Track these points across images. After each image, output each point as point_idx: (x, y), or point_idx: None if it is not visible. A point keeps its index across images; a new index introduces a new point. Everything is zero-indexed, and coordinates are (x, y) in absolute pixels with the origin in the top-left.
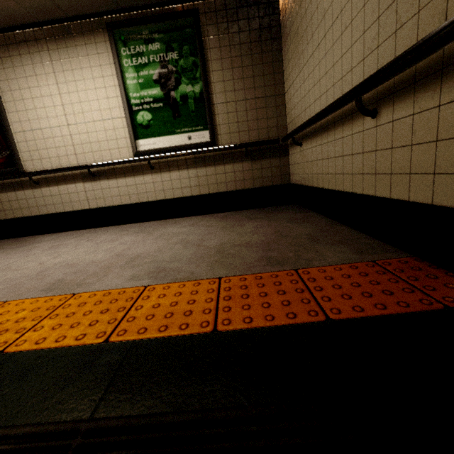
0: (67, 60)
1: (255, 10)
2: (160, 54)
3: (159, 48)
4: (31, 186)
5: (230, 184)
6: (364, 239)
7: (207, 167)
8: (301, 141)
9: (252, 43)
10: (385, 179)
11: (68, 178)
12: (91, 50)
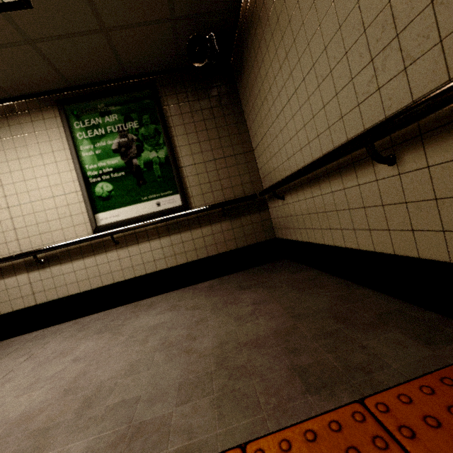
0: (9, 138)
1: (212, 81)
2: (118, 125)
3: (116, 119)
4: None
5: (210, 247)
6: (410, 310)
7: (182, 233)
8: (282, 194)
9: (213, 108)
10: (434, 237)
11: (7, 270)
12: (39, 126)
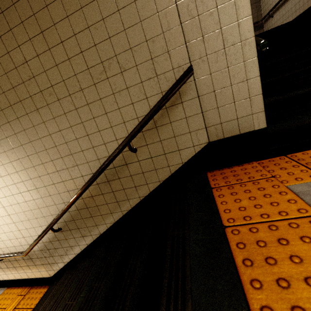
0: None
1: None
2: None
3: None
4: None
5: None
6: None
7: None
8: (272, 15)
9: None
10: (310, 0)
11: None
12: None
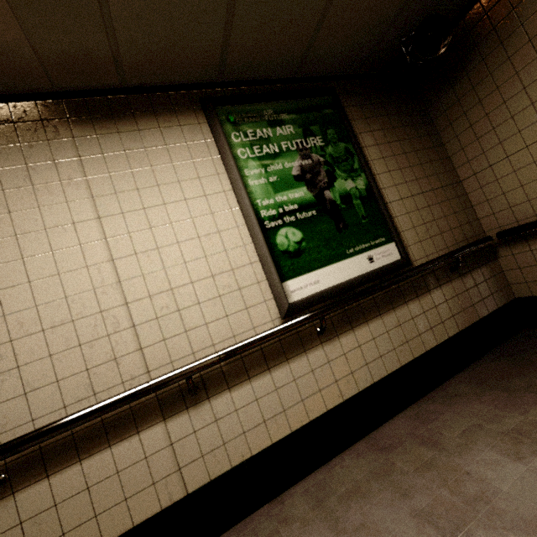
0: (119, 154)
1: (396, 94)
2: (296, 140)
3: (292, 132)
4: None
5: (447, 322)
6: None
7: (408, 304)
8: None
9: (405, 127)
10: None
11: (117, 423)
12: (172, 136)
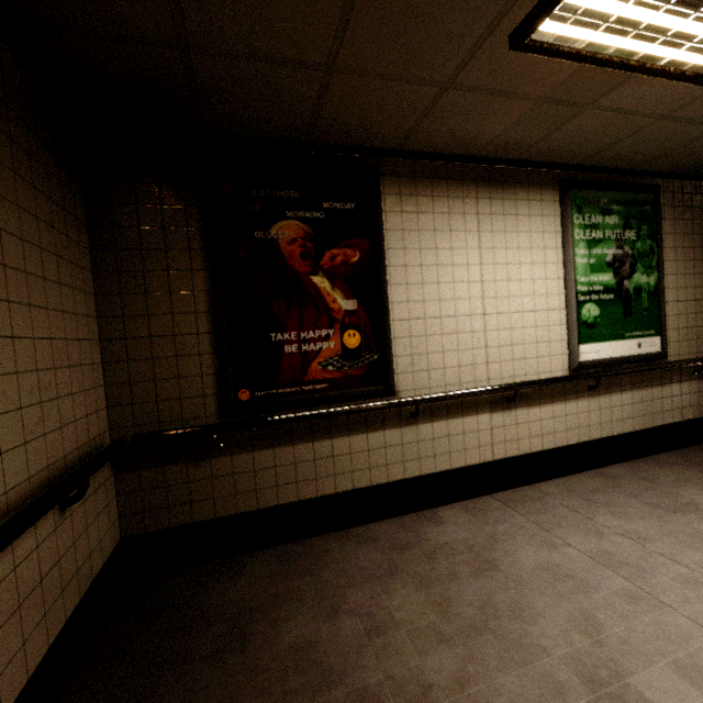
0: (500, 217)
1: None
2: (616, 231)
3: (616, 223)
4: (400, 422)
5: (675, 412)
6: None
7: (653, 388)
8: None
9: (702, 235)
10: None
11: (467, 405)
12: (535, 208)
